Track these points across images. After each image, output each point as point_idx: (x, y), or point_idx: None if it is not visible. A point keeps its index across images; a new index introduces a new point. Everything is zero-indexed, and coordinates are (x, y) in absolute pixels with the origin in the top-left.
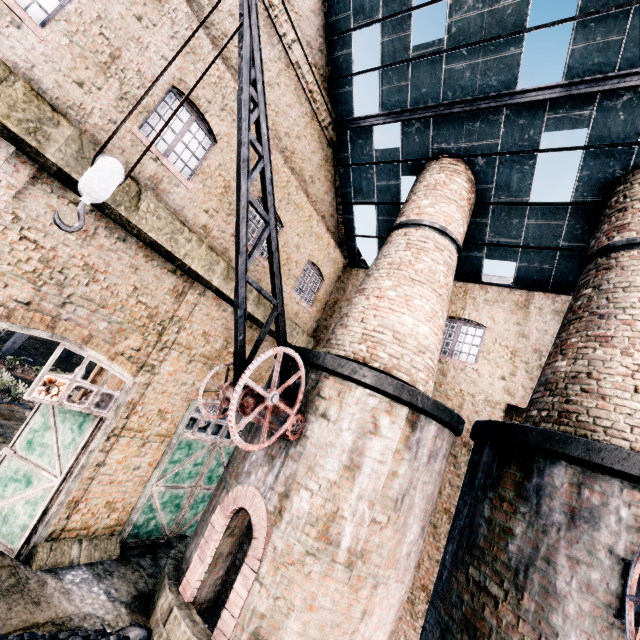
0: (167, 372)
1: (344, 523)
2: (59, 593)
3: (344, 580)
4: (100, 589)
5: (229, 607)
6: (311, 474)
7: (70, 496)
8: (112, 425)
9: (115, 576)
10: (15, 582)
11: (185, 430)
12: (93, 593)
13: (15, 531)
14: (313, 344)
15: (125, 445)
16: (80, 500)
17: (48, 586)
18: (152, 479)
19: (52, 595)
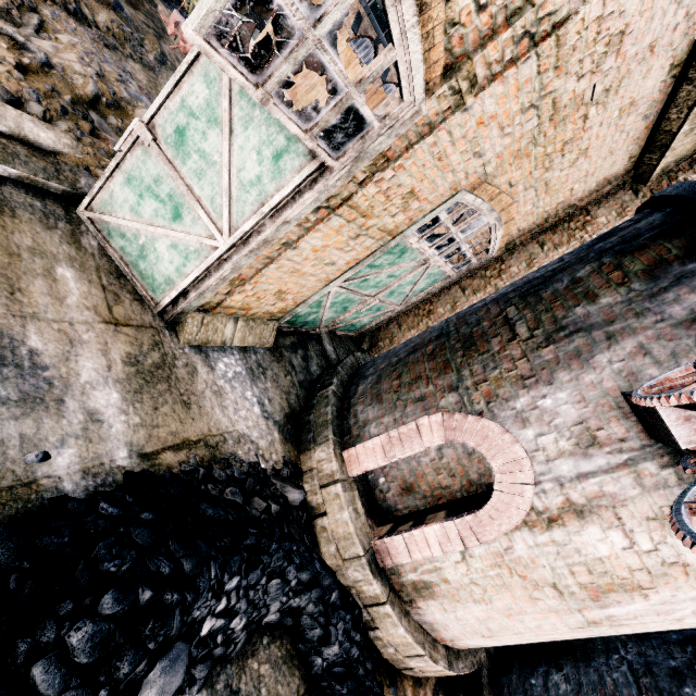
0: (479, 114)
1: (639, 601)
2: (211, 392)
3: (570, 625)
4: (253, 395)
5: (408, 540)
6: (656, 527)
7: (236, 273)
8: (333, 189)
9: (268, 377)
10: (159, 360)
11: (413, 231)
12: (246, 400)
13: (157, 278)
14: (677, 164)
15: (334, 229)
16: (247, 280)
17: (198, 377)
18: (339, 280)
19: (203, 394)
